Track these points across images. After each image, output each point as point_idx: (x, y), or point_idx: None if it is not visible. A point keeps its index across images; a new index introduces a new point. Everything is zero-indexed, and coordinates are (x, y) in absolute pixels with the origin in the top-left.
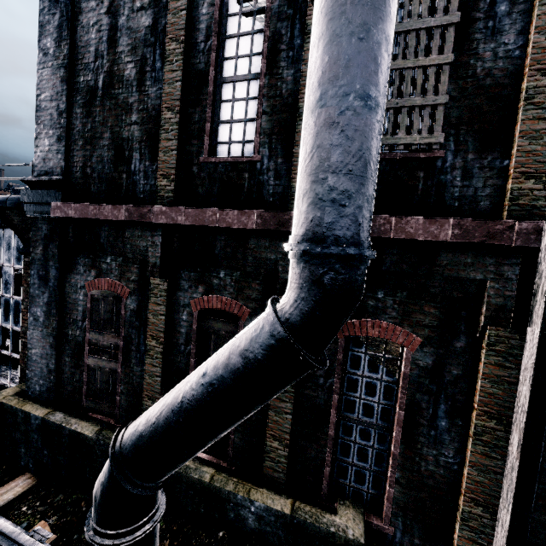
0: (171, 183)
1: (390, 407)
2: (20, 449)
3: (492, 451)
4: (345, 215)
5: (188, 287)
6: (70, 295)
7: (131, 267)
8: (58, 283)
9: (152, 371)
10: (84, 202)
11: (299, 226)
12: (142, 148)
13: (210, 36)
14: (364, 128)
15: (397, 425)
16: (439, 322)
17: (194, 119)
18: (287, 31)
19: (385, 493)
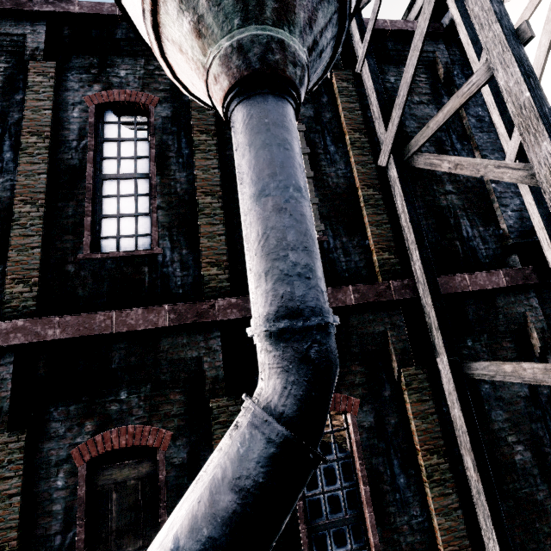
0: (32, 288)
1: (353, 487)
2: None
3: (445, 488)
4: (312, 286)
5: (65, 430)
6: None
7: None
8: None
9: None
10: None
11: (268, 304)
12: None
13: (84, 136)
14: (306, 213)
15: (367, 505)
16: (367, 377)
17: (66, 213)
18: (174, 142)
19: None
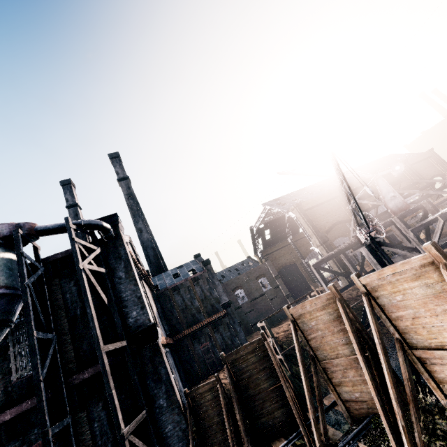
0: None
1: None
2: None
3: None
4: None
5: None
6: None
7: None
8: None
9: None
10: None
11: None
12: None
13: None
14: None
15: None
16: None
17: None
18: None
19: None
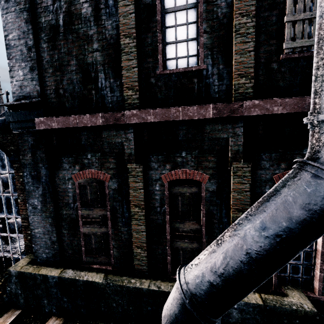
0: (136, 93)
1: None
2: (43, 301)
3: None
4: None
5: (157, 166)
6: (60, 186)
7: (109, 159)
8: (49, 179)
9: (138, 229)
10: (60, 116)
11: None
12: (106, 69)
13: None
14: None
15: None
16: None
17: (147, 43)
18: None
19: (313, 276)
